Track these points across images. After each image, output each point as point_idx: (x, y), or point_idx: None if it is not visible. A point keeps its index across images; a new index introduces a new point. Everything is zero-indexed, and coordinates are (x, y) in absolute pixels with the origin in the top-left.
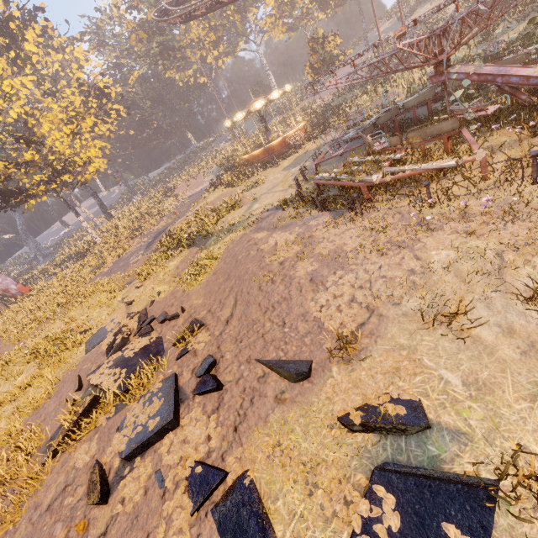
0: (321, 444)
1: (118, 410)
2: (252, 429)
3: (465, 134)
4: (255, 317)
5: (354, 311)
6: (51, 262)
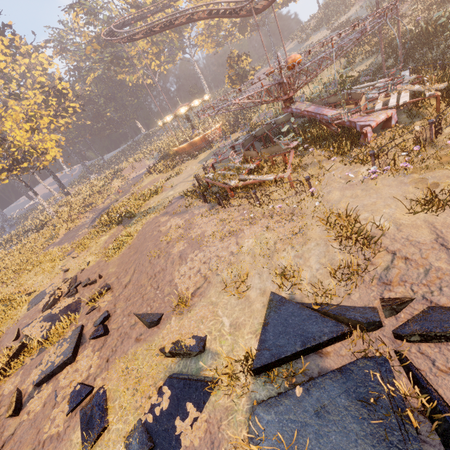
0: (149, 365)
1: (40, 353)
2: (117, 359)
3: (291, 154)
4: (143, 282)
5: (197, 279)
6: (15, 232)
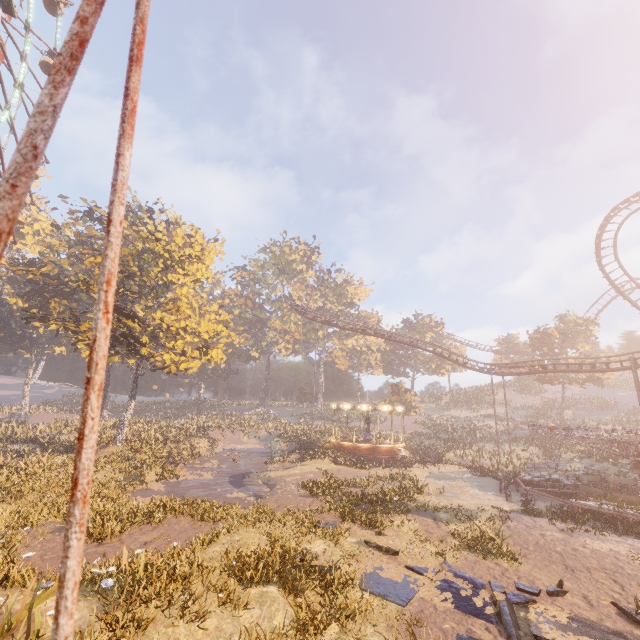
0: None
1: None
2: None
3: None
4: None
5: None
6: None
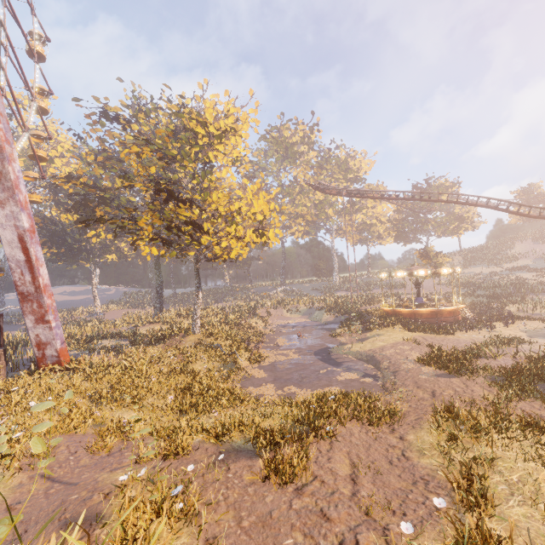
0: None
1: None
2: None
3: None
4: None
5: None
6: None
